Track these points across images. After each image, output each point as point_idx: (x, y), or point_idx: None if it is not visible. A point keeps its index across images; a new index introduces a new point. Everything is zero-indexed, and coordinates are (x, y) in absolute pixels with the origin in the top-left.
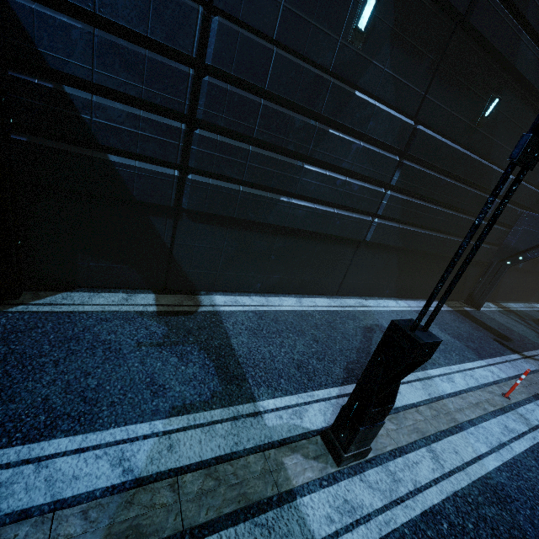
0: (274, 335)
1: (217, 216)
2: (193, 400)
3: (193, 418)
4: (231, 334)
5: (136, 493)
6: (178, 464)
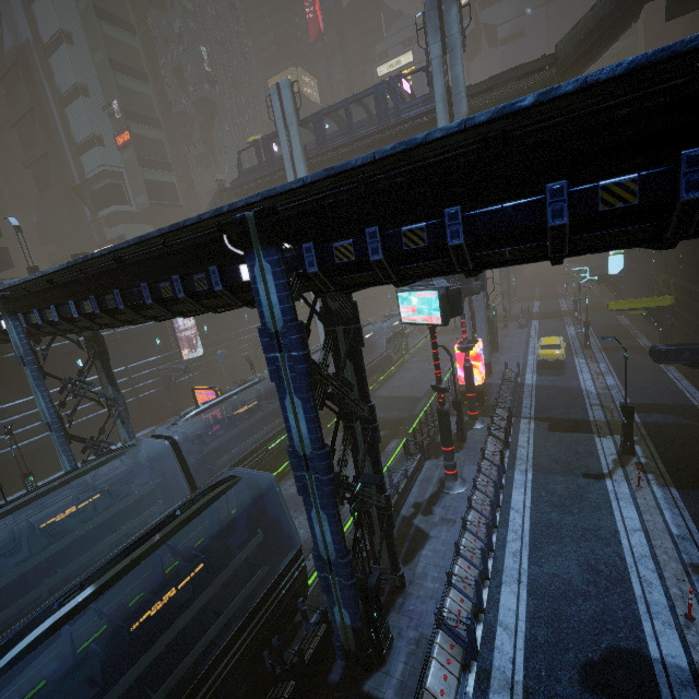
0: None
1: None
2: None
3: None
4: None
5: None
6: None
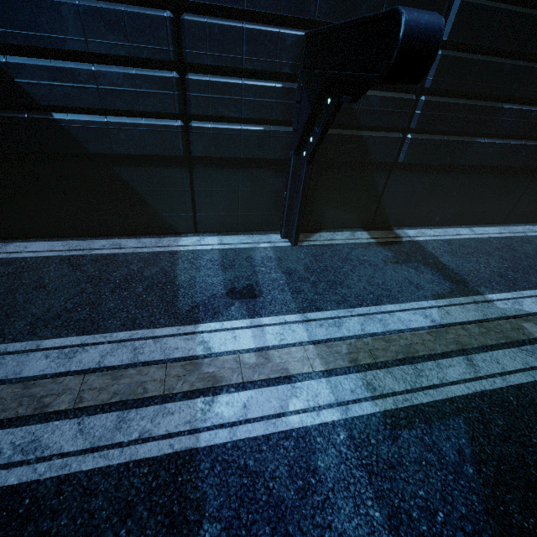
0: (468, 256)
1: (421, 164)
2: (442, 292)
3: (449, 301)
4: (436, 256)
5: (446, 329)
6: (457, 321)
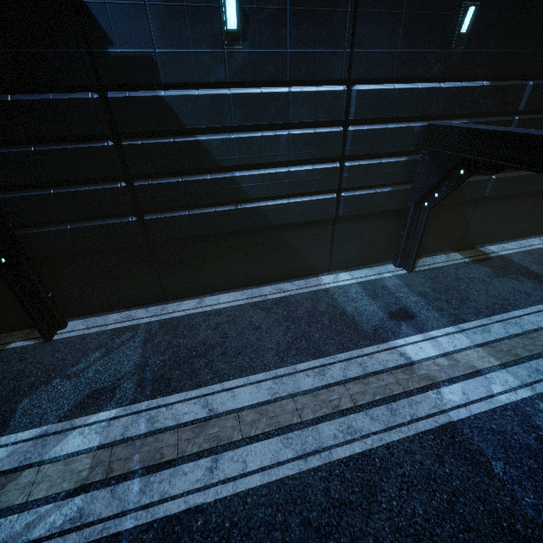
0: None
1: (501, 195)
2: None
3: None
4: (525, 266)
5: None
6: None
